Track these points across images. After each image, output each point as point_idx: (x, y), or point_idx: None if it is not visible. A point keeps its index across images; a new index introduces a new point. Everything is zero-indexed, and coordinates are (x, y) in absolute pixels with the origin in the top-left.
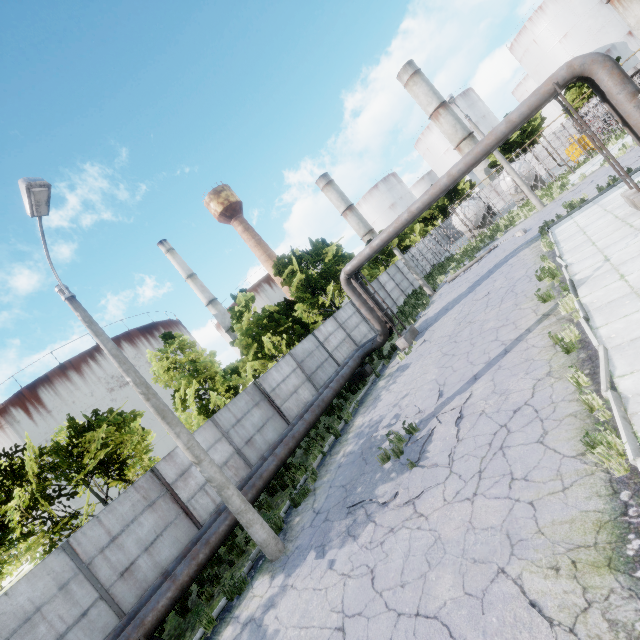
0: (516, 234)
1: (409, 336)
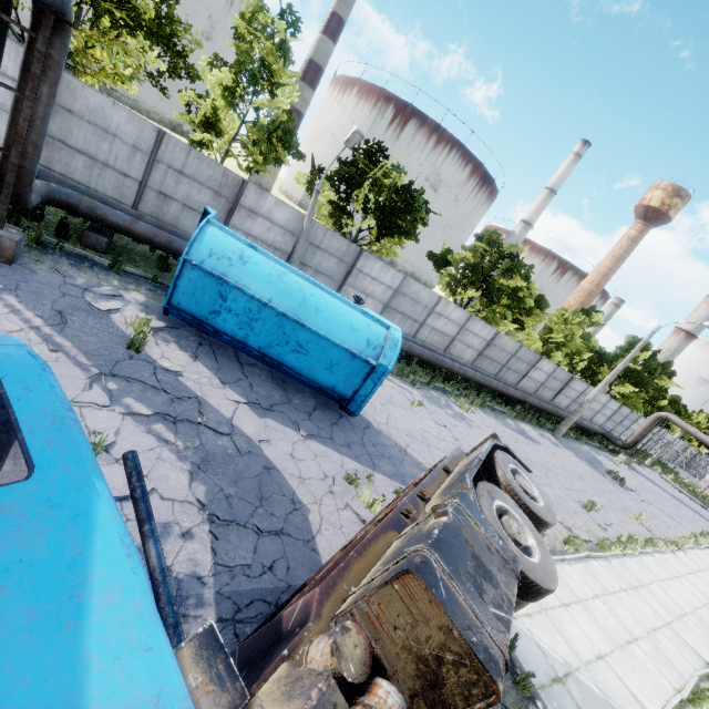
0: None
1: (627, 461)
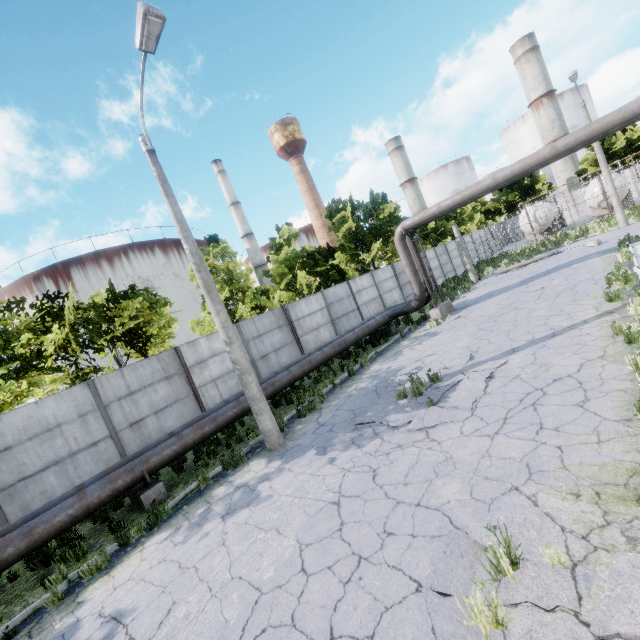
0: (588, 243)
1: (444, 309)
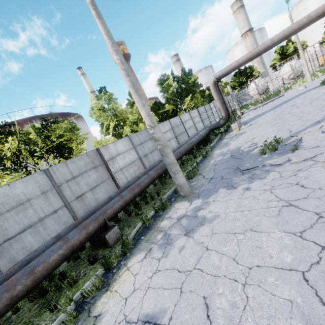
0: (299, 88)
1: (239, 123)
